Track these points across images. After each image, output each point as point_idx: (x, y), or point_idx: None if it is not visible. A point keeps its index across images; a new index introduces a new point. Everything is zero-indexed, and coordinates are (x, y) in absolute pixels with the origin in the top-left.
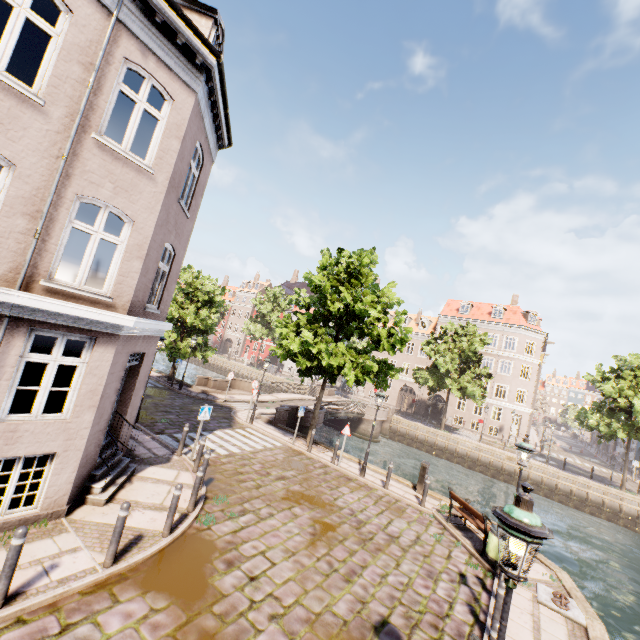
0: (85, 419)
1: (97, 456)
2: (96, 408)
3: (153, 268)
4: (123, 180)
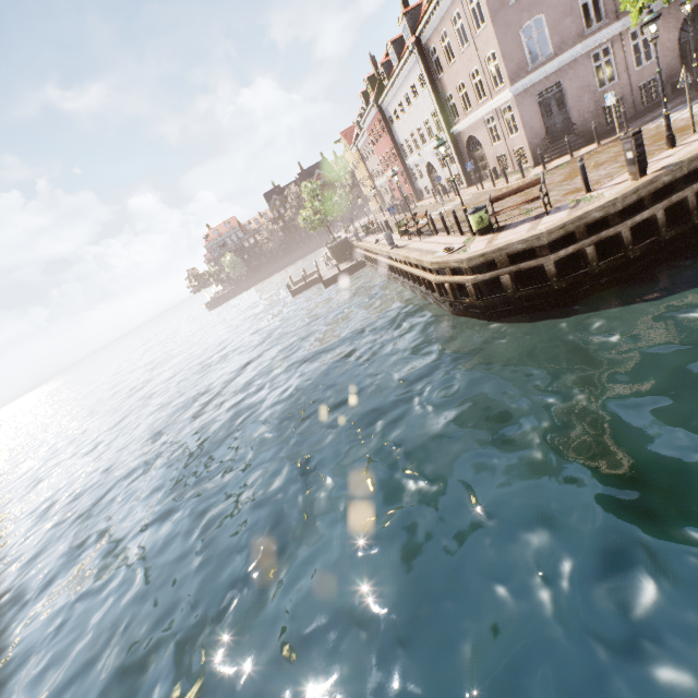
0: (522, 133)
1: (547, 144)
2: (522, 128)
3: (517, 52)
4: (485, 40)
